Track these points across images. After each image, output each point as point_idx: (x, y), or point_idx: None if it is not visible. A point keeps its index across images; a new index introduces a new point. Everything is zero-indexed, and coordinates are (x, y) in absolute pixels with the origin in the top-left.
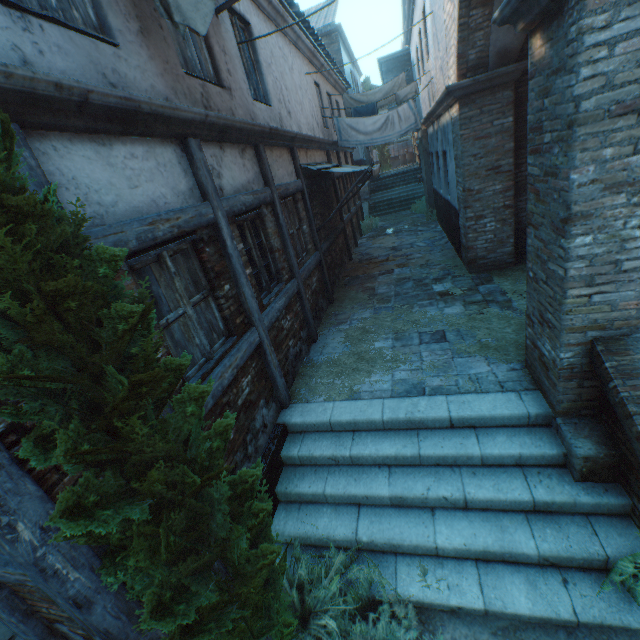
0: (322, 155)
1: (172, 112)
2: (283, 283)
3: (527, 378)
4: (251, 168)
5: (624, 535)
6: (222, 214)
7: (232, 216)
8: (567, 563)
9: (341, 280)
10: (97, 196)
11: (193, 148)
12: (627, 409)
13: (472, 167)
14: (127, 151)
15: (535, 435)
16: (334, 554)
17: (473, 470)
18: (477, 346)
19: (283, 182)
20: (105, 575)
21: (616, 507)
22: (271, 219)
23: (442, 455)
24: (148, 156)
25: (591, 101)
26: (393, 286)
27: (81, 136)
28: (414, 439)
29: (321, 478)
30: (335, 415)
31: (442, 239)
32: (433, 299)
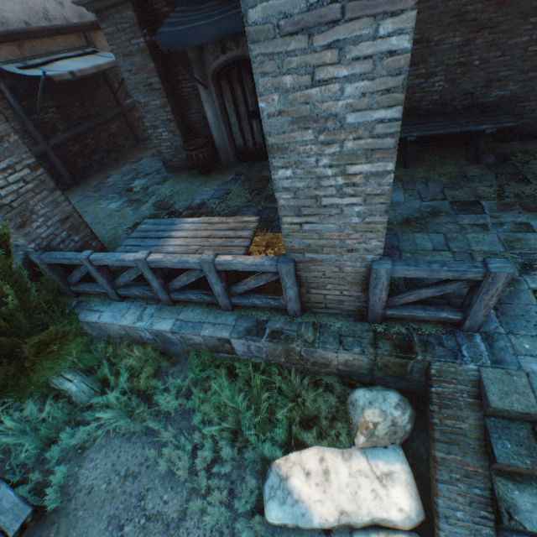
0: (72, 40)
1: None
2: None
3: None
4: None
5: None
6: None
7: None
8: None
9: (106, 164)
10: None
11: None
12: None
13: (133, 82)
14: None
15: None
16: None
17: None
18: None
19: None
20: None
21: None
22: None
23: None
24: None
25: None
26: (120, 177)
27: None
28: None
29: None
30: None
31: None
32: (119, 194)
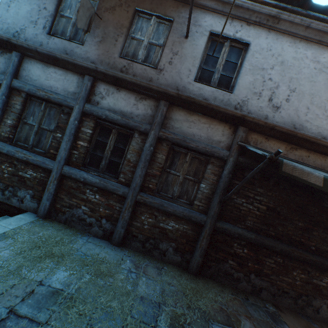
0: None
1: (73, 61)
2: (114, 178)
3: None
4: (144, 109)
5: None
6: (79, 107)
7: (91, 114)
8: None
9: (260, 297)
10: (32, 76)
11: (85, 79)
12: None
13: None
14: (55, 71)
15: None
16: None
17: None
18: None
19: (190, 137)
20: None
21: None
22: (140, 142)
23: None
24: (63, 75)
25: None
26: None
27: (42, 62)
28: None
29: None
30: None
31: None
32: None
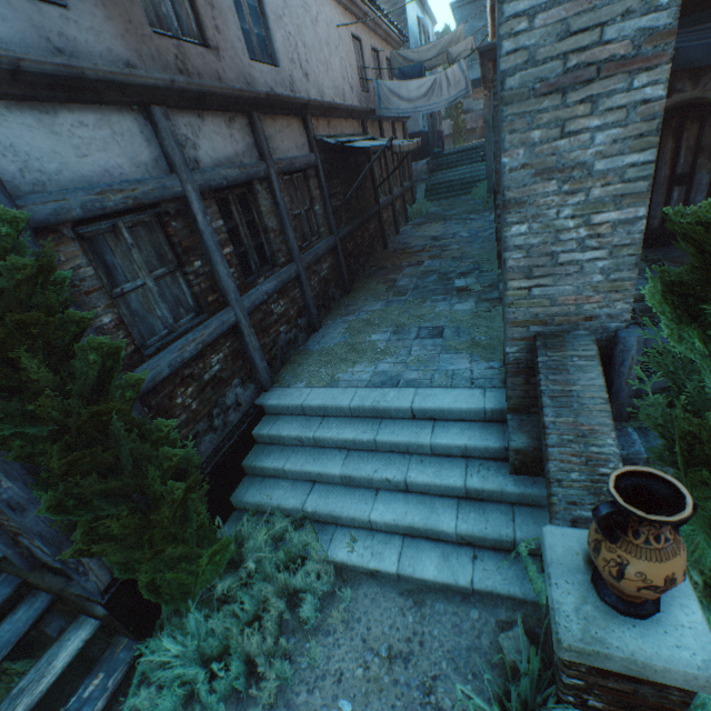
0: (355, 125)
1: (126, 78)
2: (278, 266)
3: (500, 376)
4: (242, 139)
5: (538, 523)
6: (193, 188)
7: (209, 191)
8: (481, 543)
9: (367, 270)
10: (39, 164)
11: (157, 117)
12: (541, 402)
13: None
14: (75, 119)
15: (487, 430)
16: (278, 519)
17: (422, 458)
18: (468, 344)
19: (289, 156)
20: (37, 490)
21: (539, 499)
22: (266, 196)
23: (395, 442)
24: (101, 125)
25: (516, 78)
26: (416, 279)
27: (21, 104)
28: (375, 426)
29: (285, 456)
30: (308, 400)
31: (489, 230)
32: (449, 294)
